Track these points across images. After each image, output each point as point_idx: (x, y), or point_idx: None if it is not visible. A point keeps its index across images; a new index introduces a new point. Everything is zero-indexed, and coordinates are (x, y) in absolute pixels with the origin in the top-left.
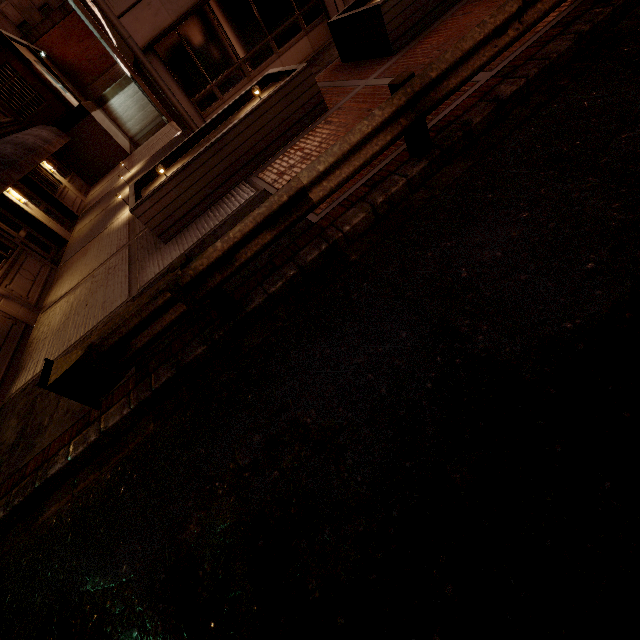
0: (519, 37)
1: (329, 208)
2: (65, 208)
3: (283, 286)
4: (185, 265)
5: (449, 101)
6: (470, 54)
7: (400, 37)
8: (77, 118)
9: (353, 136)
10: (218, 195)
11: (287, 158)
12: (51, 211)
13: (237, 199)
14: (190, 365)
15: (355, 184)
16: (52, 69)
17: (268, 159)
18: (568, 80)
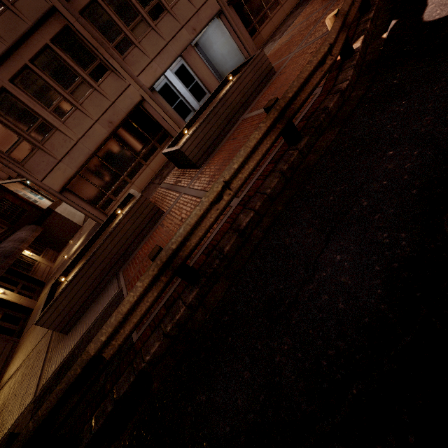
0: (234, 195)
1: (144, 327)
2: (36, 280)
3: (105, 421)
4: None
5: (216, 223)
6: (200, 221)
7: (200, 158)
8: (47, 215)
9: (124, 307)
10: (99, 289)
11: (138, 257)
12: (26, 286)
13: (108, 295)
14: None
15: (160, 302)
16: (34, 188)
17: (130, 255)
18: (282, 206)
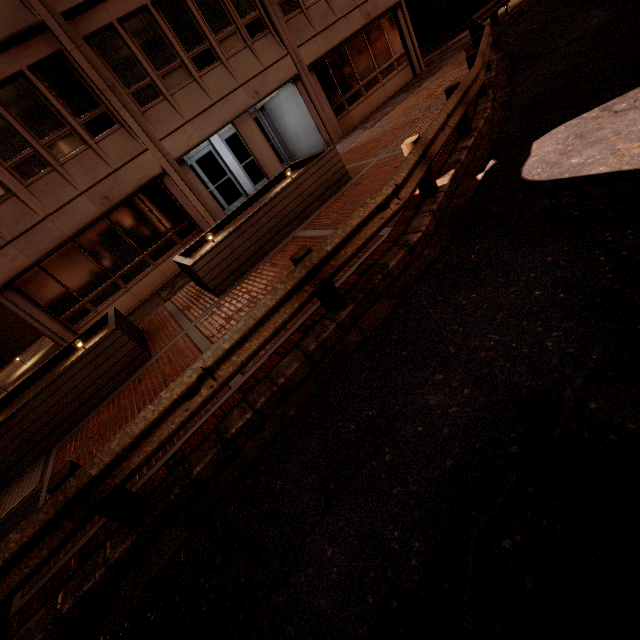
0: (221, 388)
1: (36, 587)
2: None
3: None
4: None
5: (202, 411)
6: (153, 427)
7: (222, 282)
8: None
9: None
10: (13, 474)
11: (88, 429)
12: None
13: (21, 489)
14: None
15: (78, 541)
16: None
17: (81, 420)
18: (295, 410)
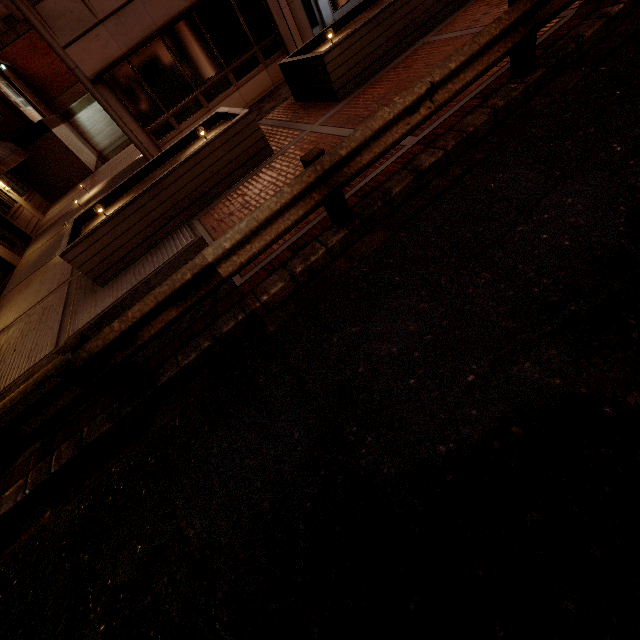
0: (432, 114)
1: (253, 271)
2: (17, 229)
3: (198, 358)
4: (78, 347)
5: (376, 164)
6: (382, 131)
7: (345, 85)
8: (37, 134)
9: (261, 213)
10: (159, 237)
11: (229, 203)
12: (1, 233)
13: (176, 244)
14: (95, 443)
15: (281, 246)
16: (13, 82)
17: (212, 201)
18: (484, 154)
